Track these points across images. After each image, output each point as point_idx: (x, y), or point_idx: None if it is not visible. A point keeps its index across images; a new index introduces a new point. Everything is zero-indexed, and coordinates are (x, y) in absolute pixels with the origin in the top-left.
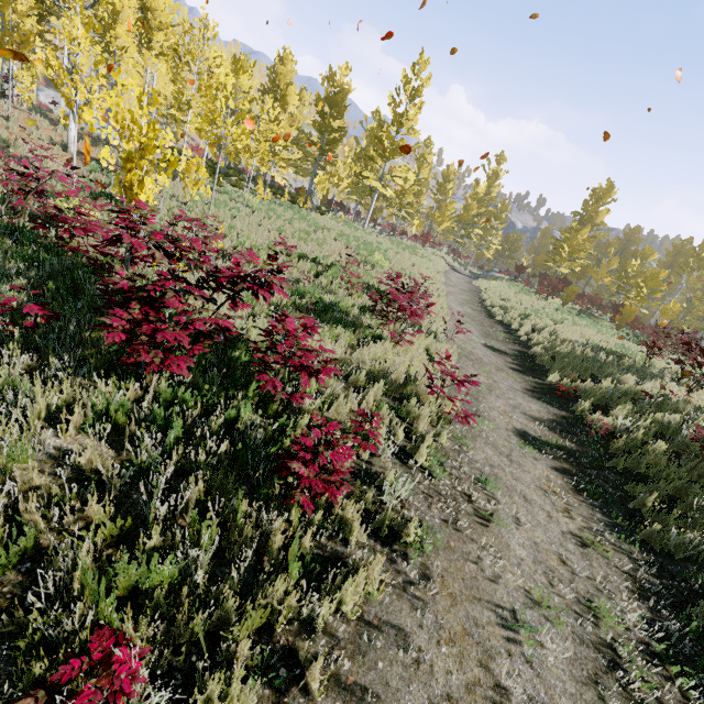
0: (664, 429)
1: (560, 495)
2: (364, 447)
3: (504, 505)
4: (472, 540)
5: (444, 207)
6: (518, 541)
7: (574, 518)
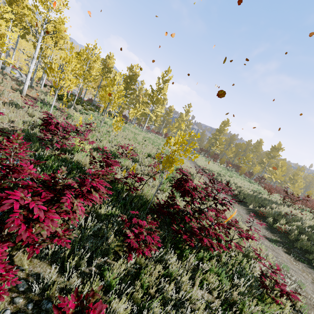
0: (297, 228)
1: (296, 265)
2: (263, 264)
3: (294, 276)
4: (305, 297)
5: (173, 123)
6: (310, 292)
7: (307, 275)
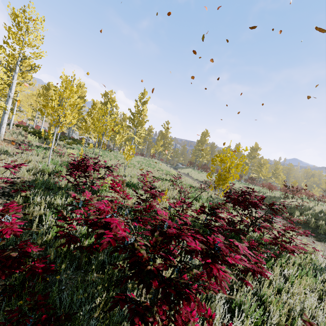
0: (311, 216)
1: None
2: (322, 256)
3: None
4: None
5: (158, 143)
6: None
7: None
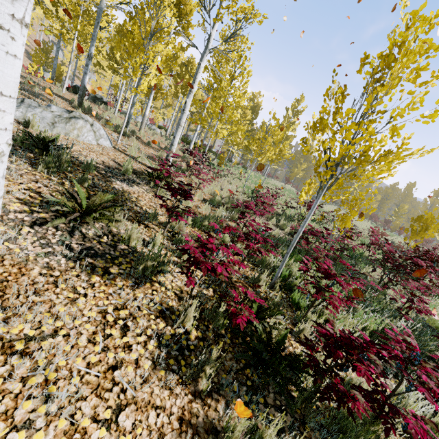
0: None
1: None
2: None
3: None
4: None
5: (299, 165)
6: None
7: None
